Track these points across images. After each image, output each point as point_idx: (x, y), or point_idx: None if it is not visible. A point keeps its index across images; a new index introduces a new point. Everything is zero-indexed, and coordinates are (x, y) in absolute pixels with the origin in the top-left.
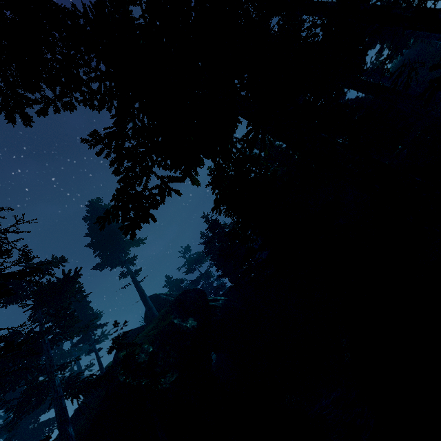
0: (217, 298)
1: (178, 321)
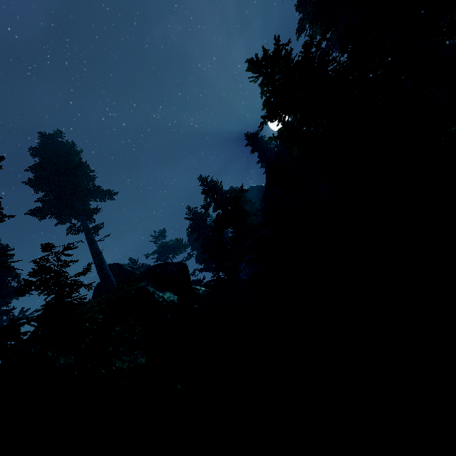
0: (196, 287)
1: (151, 289)
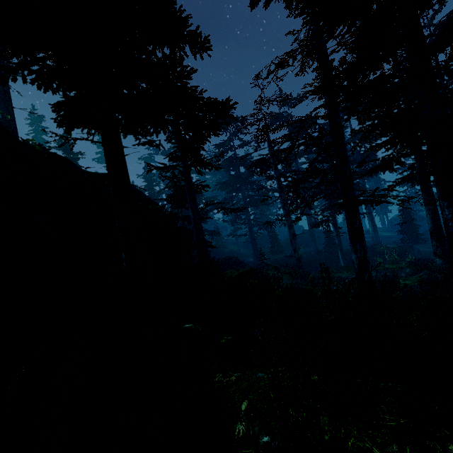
0: None
1: None
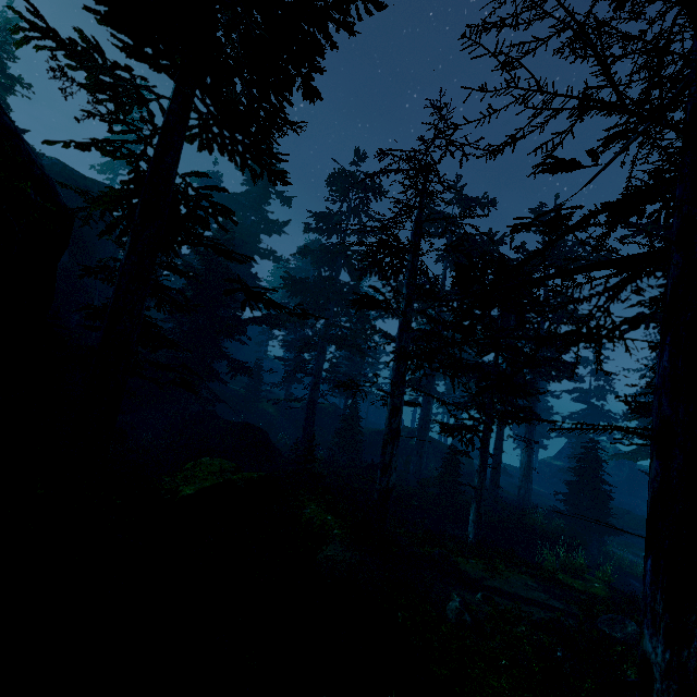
0: None
1: None
